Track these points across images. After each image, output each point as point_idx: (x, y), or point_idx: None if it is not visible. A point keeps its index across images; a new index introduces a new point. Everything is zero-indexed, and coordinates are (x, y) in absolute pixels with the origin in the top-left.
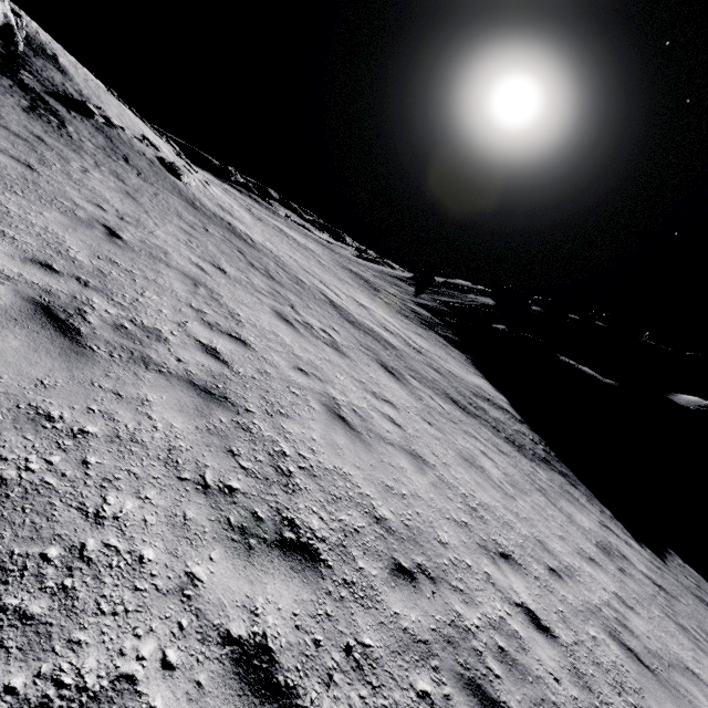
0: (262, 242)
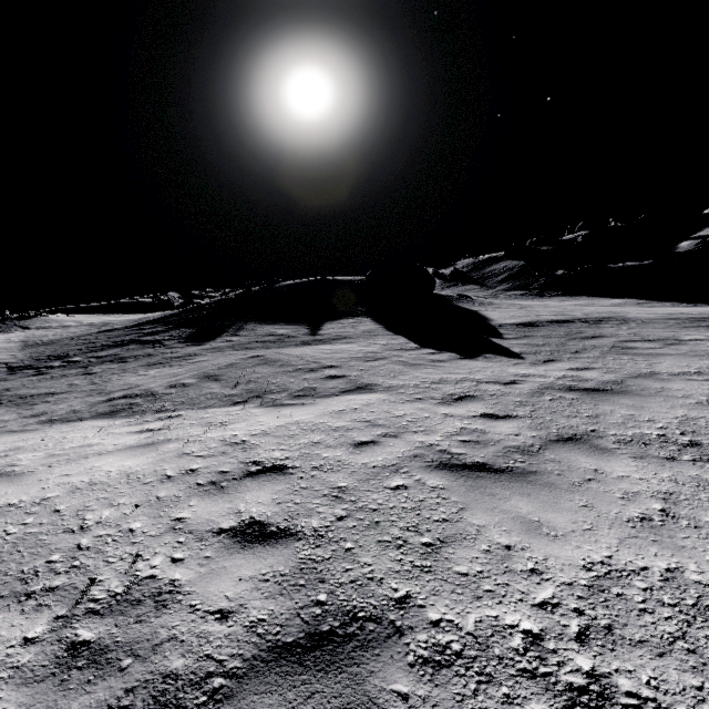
0: None
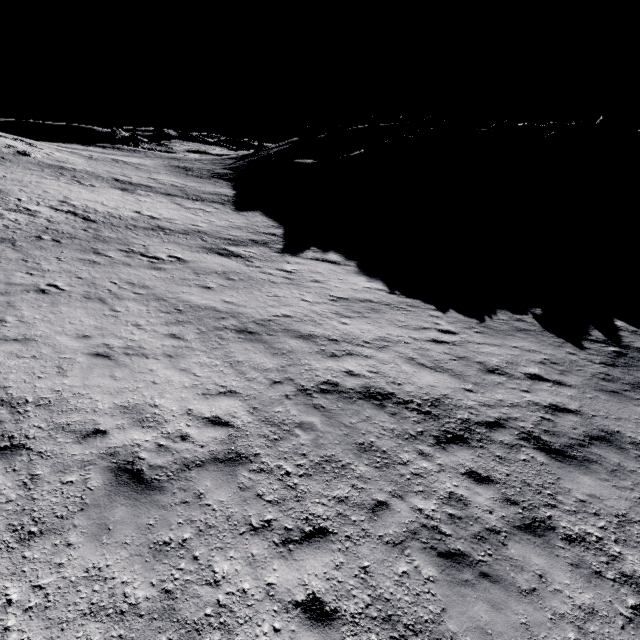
0: (83, 169)
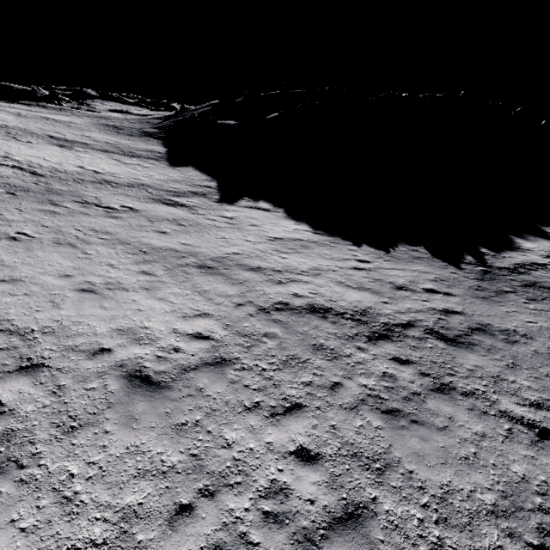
0: (15, 126)
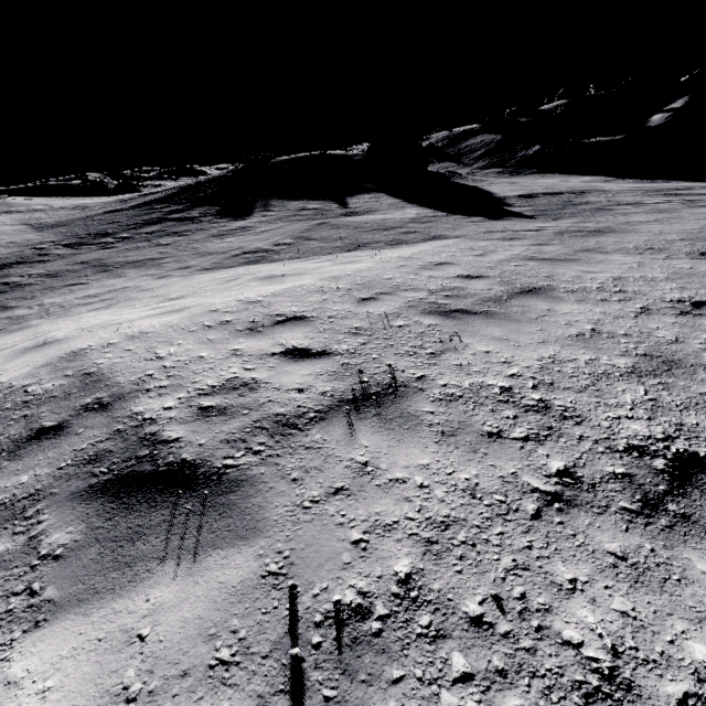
0: None
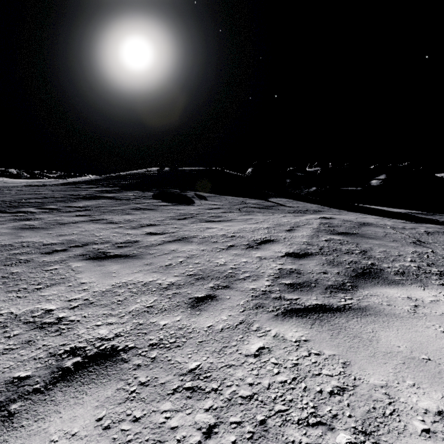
0: None
